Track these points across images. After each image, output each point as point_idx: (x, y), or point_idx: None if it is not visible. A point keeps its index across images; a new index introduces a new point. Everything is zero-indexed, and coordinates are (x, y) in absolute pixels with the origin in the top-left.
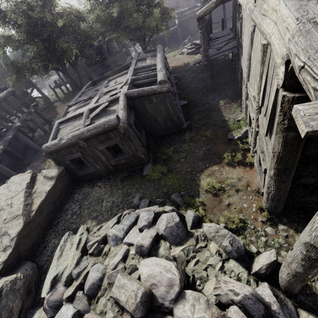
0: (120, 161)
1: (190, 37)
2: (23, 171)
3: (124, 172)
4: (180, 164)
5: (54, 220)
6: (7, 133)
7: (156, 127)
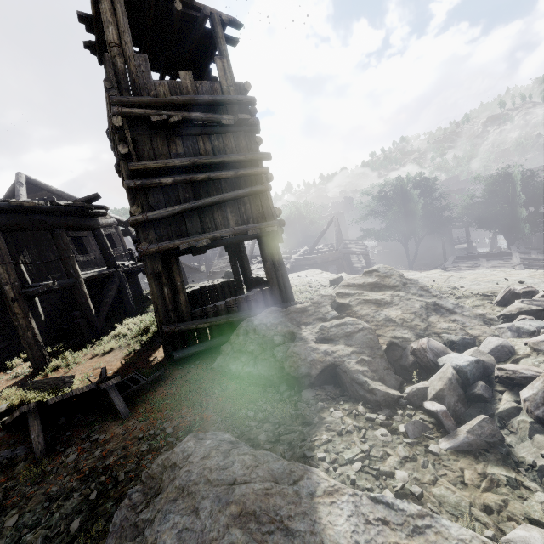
0: None
1: None
2: None
3: None
4: None
5: None
6: None
7: None
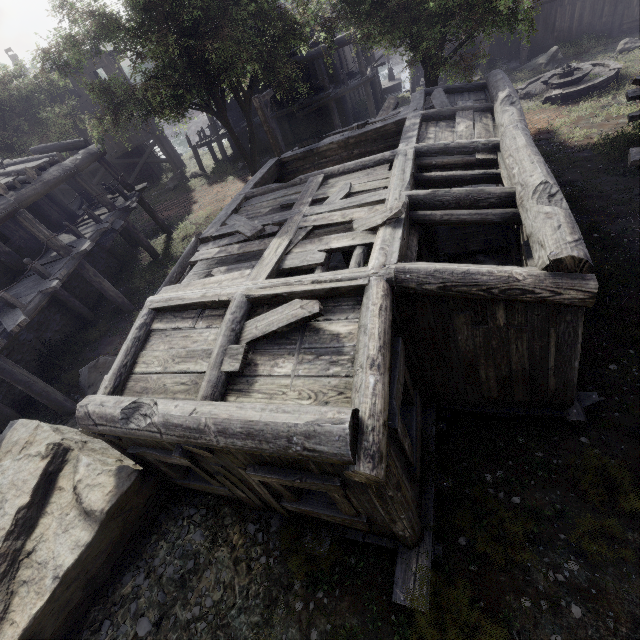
0: (319, 515)
1: (557, 49)
2: (79, 363)
3: (323, 534)
4: (563, 633)
5: (81, 633)
6: (56, 269)
7: (461, 387)
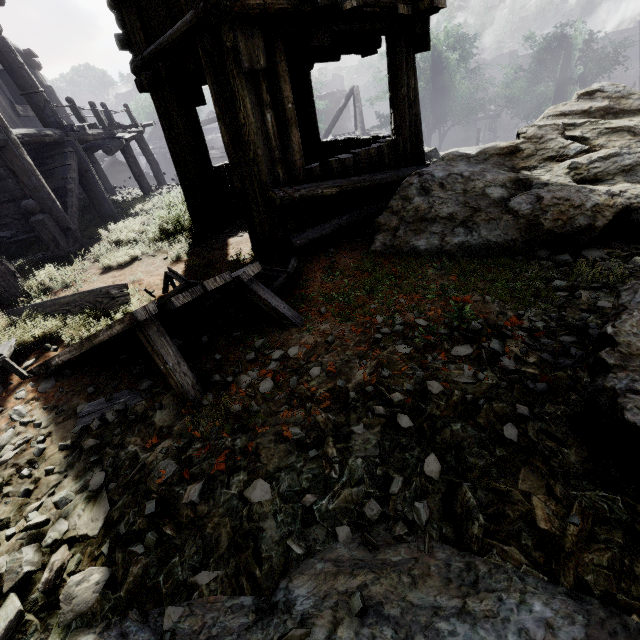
0: None
1: None
2: None
3: None
4: None
5: None
6: None
7: None
